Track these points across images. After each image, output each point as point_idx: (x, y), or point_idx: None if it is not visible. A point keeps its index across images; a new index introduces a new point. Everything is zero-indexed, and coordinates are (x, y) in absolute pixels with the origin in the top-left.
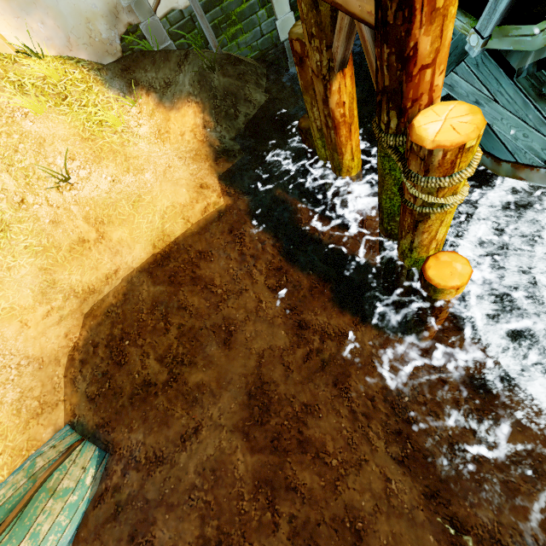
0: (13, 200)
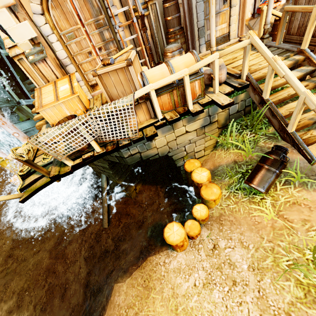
0: None
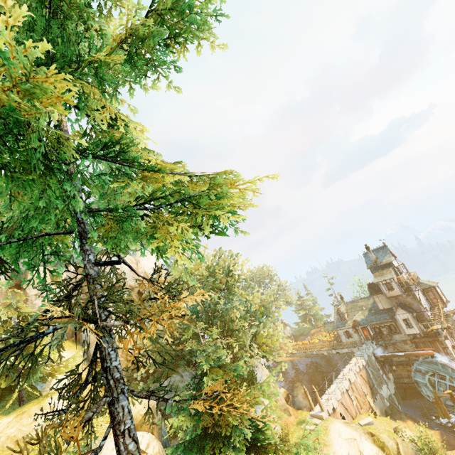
0: None
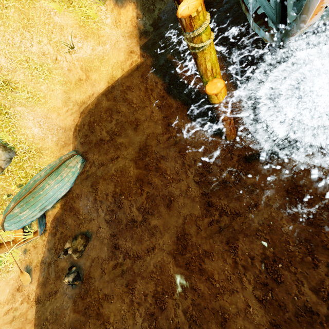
0: (52, 58)
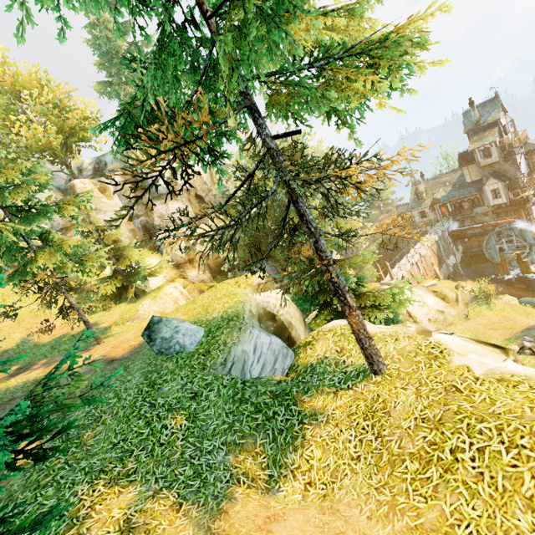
0: None
